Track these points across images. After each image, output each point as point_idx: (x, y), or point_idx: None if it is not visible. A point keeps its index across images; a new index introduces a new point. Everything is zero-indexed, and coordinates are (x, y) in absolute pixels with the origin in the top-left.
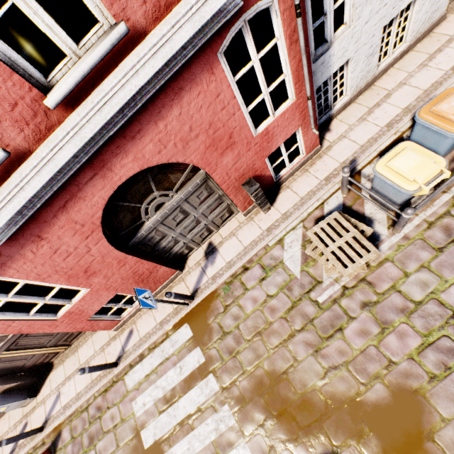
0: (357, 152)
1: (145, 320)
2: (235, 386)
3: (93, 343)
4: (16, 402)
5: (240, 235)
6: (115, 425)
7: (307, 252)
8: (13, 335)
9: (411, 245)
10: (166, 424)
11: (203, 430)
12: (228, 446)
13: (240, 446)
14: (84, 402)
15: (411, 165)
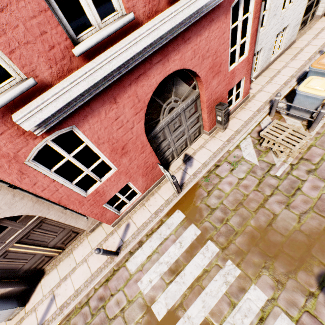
0: (271, 96)
1: (140, 213)
2: (232, 245)
3: (89, 243)
4: (7, 310)
5: (207, 147)
6: (122, 309)
7: (264, 144)
8: (32, 222)
9: (322, 136)
10: (176, 292)
11: (213, 286)
12: (240, 293)
13: (251, 289)
14: (83, 297)
15: (320, 84)
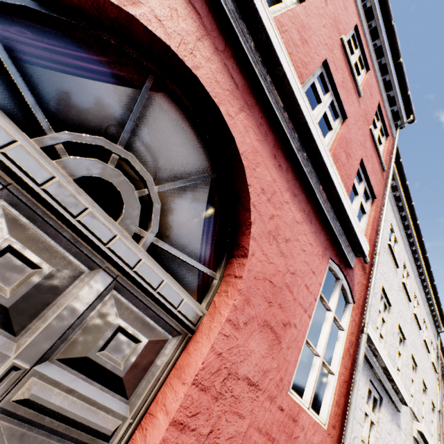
0: None
1: None
2: None
3: None
4: None
5: None
6: None
7: None
8: None
9: None
10: None
11: None
12: None
13: None
14: None
15: None
